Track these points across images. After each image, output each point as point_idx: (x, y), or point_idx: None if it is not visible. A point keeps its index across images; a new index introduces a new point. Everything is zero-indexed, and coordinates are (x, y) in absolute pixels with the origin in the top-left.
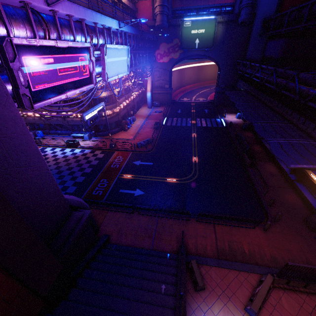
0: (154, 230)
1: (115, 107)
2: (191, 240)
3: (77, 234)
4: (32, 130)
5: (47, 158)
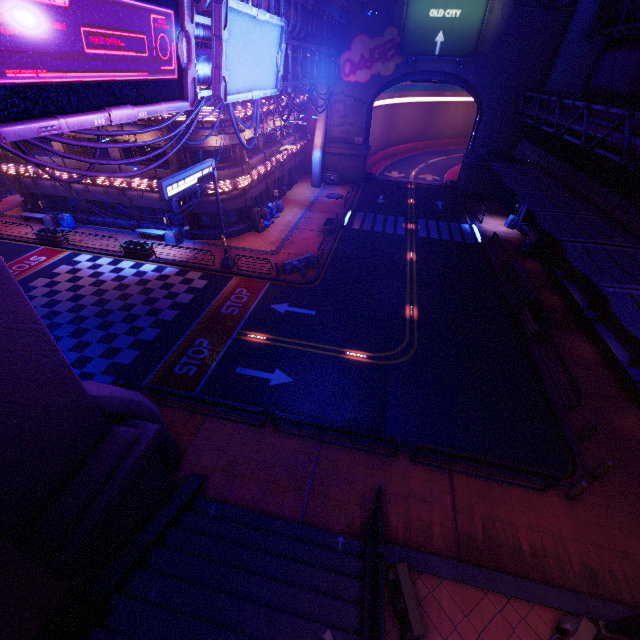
0: (310, 473)
1: (241, 176)
2: (396, 506)
3: (118, 488)
4: (50, 211)
5: (78, 279)
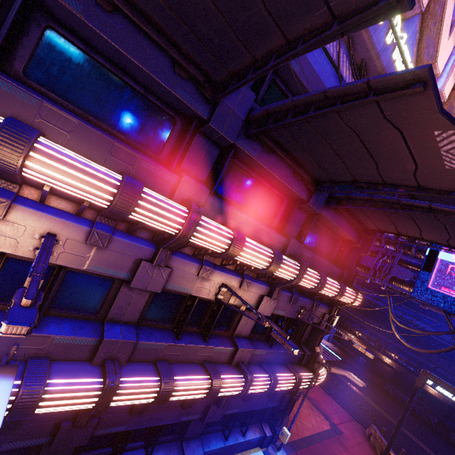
0: None
1: None
2: None
3: None
4: None
5: None
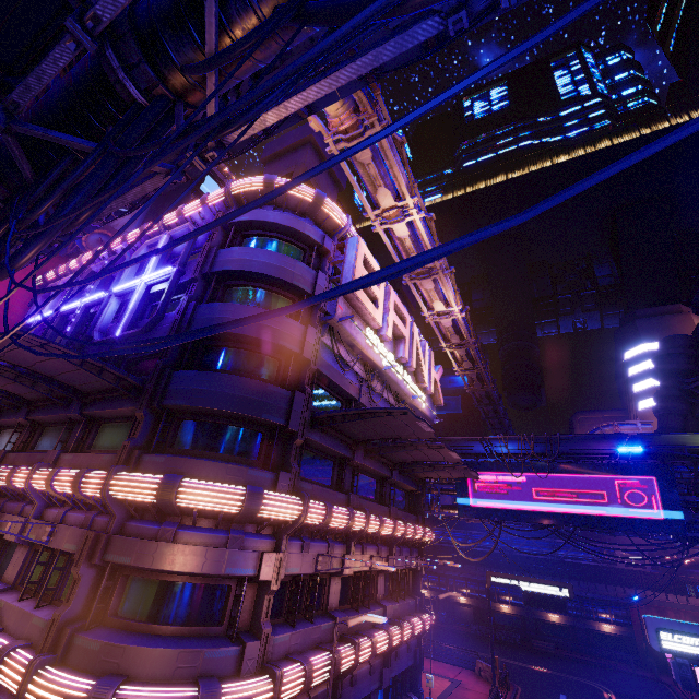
0: None
1: None
2: None
3: None
4: None
5: None
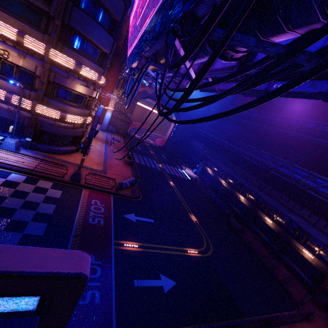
0: None
1: (87, 116)
2: None
3: None
4: None
5: None
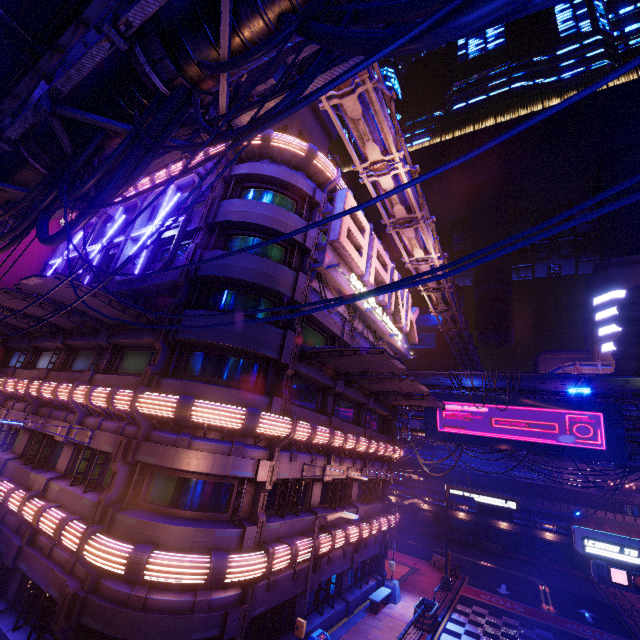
0: None
1: None
2: None
3: None
4: None
5: None
